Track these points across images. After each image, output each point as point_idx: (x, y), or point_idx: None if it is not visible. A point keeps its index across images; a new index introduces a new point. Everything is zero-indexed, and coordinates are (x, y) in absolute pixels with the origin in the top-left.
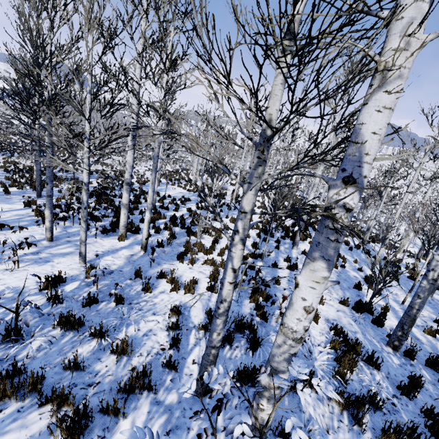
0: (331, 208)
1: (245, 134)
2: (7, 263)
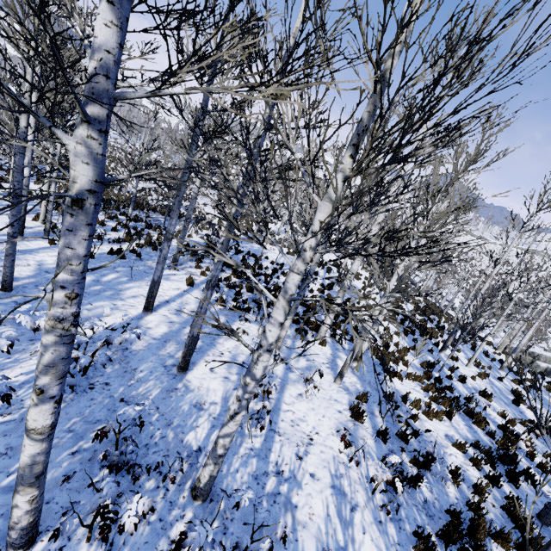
0: None
1: None
2: (290, 386)
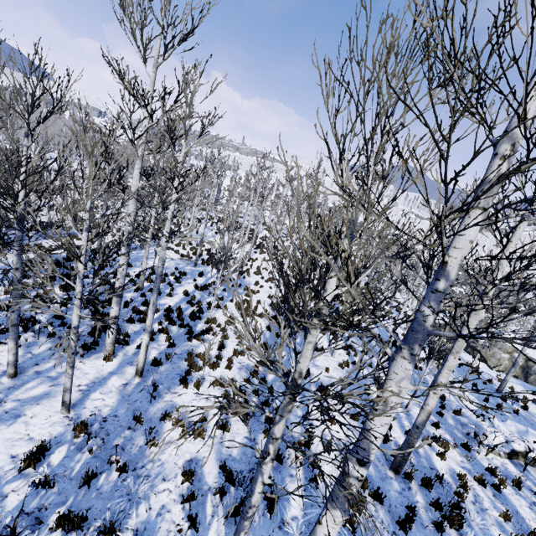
0: (348, 476)
1: (279, 374)
2: None
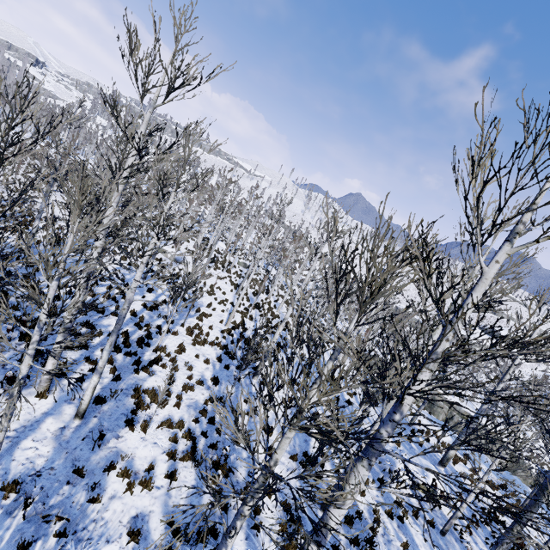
0: None
1: (256, 460)
2: None
